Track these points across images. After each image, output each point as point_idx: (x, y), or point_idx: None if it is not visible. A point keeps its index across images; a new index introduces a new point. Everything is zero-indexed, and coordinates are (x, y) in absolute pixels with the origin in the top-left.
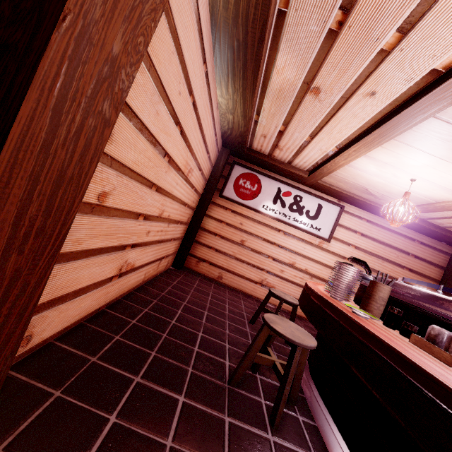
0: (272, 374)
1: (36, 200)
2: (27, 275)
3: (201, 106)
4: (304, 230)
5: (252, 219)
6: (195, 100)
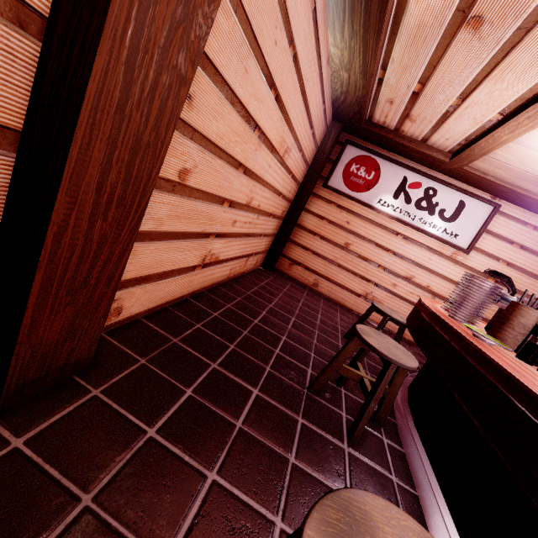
0: (360, 392)
1: (115, 167)
2: (112, 243)
3: (305, 61)
4: (433, 235)
5: (362, 218)
6: (296, 52)
